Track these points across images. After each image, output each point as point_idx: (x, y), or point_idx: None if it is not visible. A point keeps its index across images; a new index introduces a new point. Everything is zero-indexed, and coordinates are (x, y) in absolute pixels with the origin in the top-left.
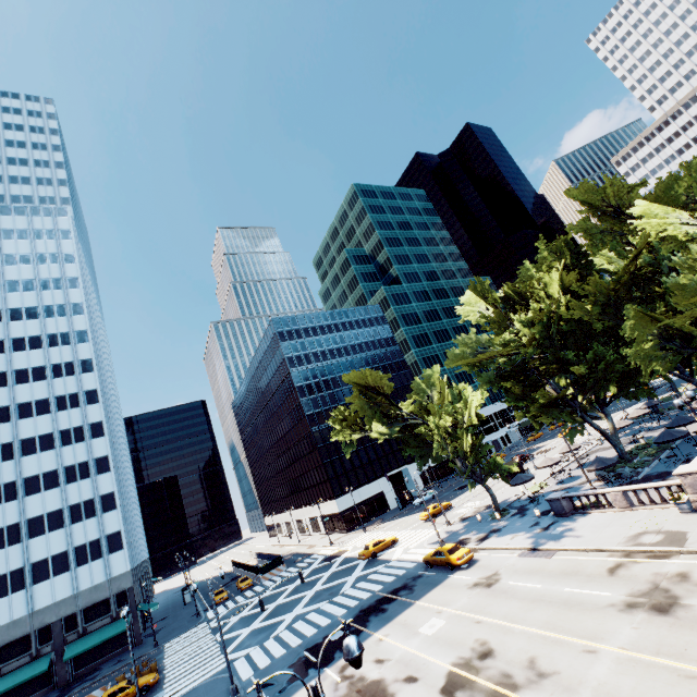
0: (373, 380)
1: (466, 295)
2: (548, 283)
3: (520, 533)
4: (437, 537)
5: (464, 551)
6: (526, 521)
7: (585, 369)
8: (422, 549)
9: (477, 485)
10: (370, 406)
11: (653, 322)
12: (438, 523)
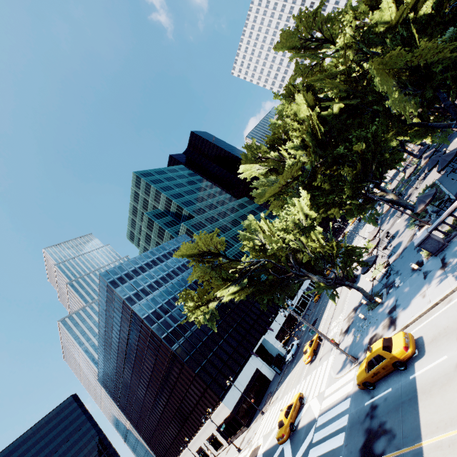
0: (203, 243)
1: (242, 167)
2: (296, 110)
3: (423, 288)
4: (339, 362)
5: (401, 336)
6: (411, 281)
7: (361, 145)
8: (337, 382)
9: (323, 313)
10: (212, 268)
11: (390, 75)
12: (324, 354)
